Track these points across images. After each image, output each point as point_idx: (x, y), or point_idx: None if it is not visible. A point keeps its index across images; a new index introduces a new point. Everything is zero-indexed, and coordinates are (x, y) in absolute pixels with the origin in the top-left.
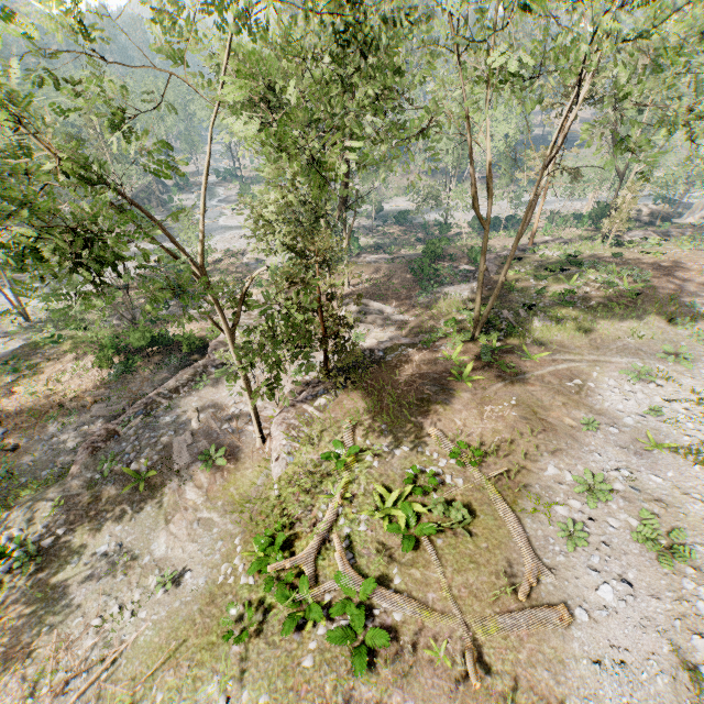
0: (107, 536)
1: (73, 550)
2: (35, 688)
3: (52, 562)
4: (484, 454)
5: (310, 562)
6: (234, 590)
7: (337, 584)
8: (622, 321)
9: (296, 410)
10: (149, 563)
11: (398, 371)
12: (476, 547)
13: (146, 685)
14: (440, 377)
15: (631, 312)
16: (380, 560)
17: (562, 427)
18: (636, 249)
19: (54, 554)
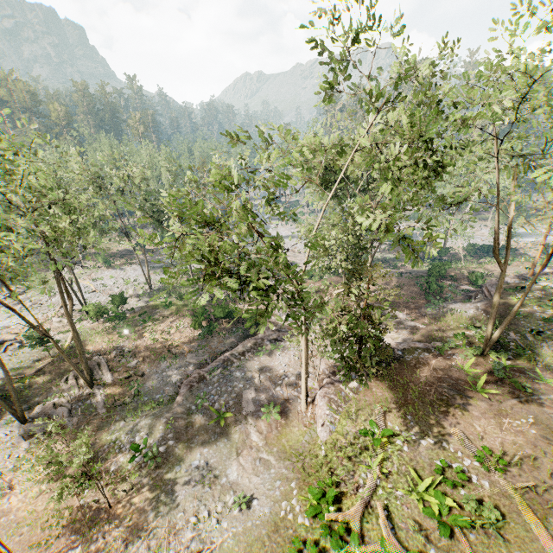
0: (198, 454)
1: (177, 458)
2: None
3: (164, 464)
4: (507, 464)
5: (356, 520)
6: (294, 525)
7: (381, 547)
8: None
9: (335, 388)
10: (225, 484)
11: (418, 371)
12: (510, 552)
13: None
14: (456, 383)
15: None
16: (419, 537)
17: None
18: None
19: (166, 458)
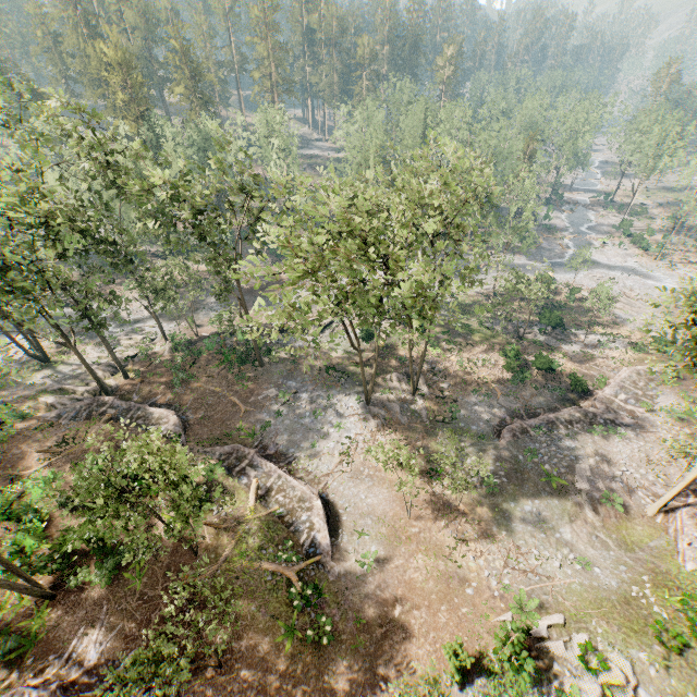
0: (530, 501)
1: (510, 496)
2: (508, 561)
3: (498, 494)
4: None
5: None
6: (648, 610)
7: None
8: None
9: None
10: (560, 539)
11: None
12: None
13: (587, 616)
14: None
15: None
16: None
17: None
18: None
19: (499, 491)
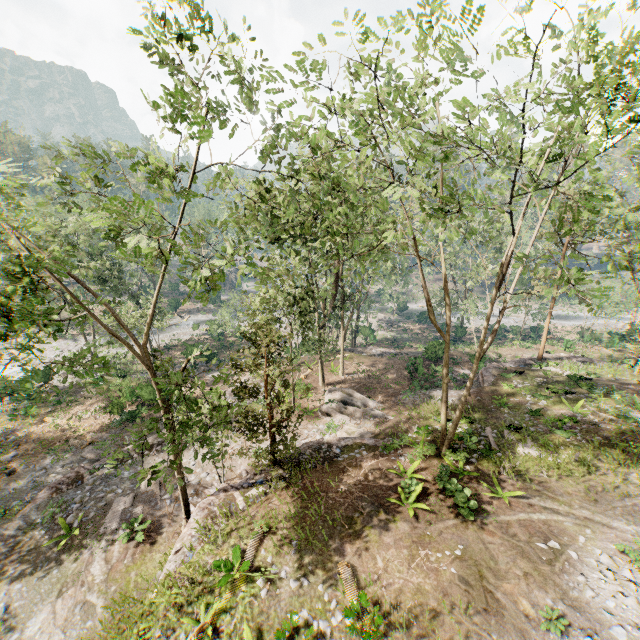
0: (4, 592)
1: None
2: None
3: None
4: (392, 623)
5: None
6: None
7: None
8: (634, 470)
9: (225, 497)
10: None
11: (342, 475)
12: None
13: None
14: (383, 495)
15: None
16: None
17: (513, 612)
18: None
19: None
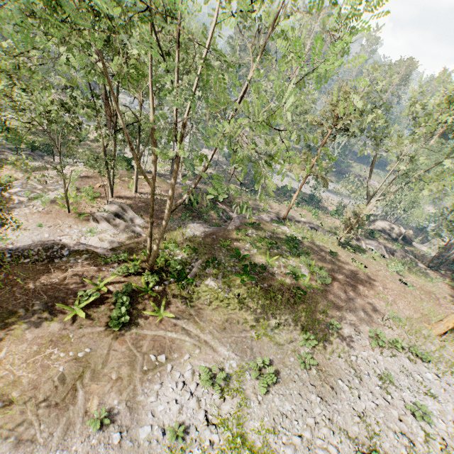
0: None
1: None
2: None
3: None
4: None
5: None
6: None
7: None
8: (267, 313)
9: None
10: None
11: (42, 275)
12: None
13: None
14: (63, 298)
15: (284, 308)
16: None
17: (77, 408)
18: (356, 254)
19: None
